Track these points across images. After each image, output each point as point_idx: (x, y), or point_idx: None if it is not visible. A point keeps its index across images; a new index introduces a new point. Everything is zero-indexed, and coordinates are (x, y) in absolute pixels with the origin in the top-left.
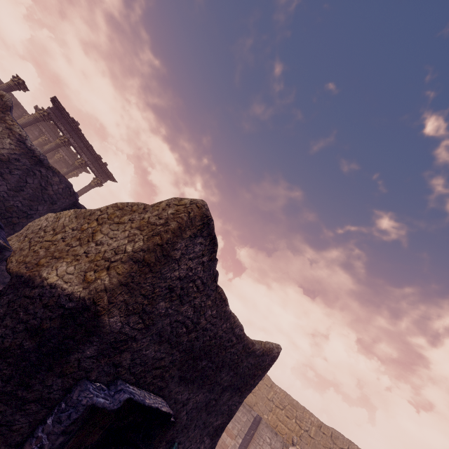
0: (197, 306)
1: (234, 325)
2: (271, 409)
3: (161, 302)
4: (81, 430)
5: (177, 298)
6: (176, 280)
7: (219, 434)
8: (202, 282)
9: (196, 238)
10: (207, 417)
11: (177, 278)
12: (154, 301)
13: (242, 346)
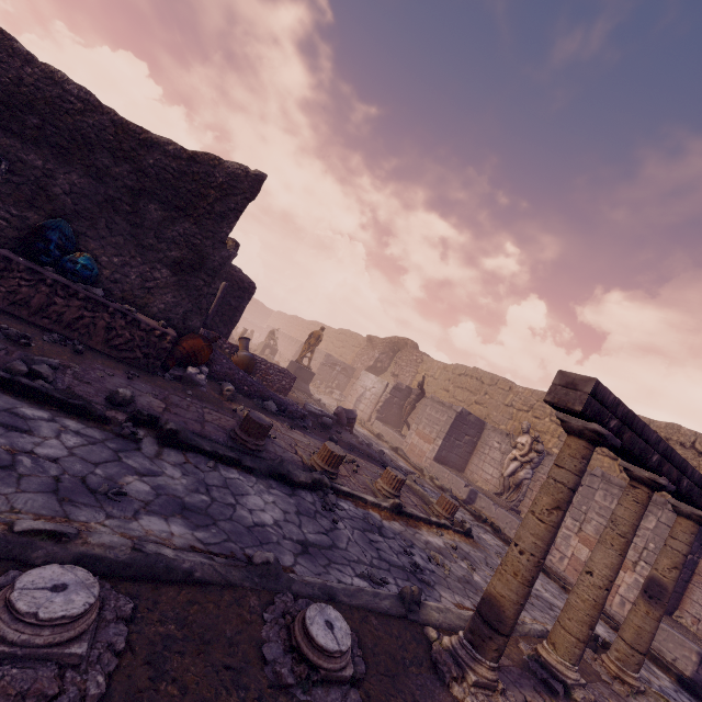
0: None
1: (56, 77)
2: (511, 416)
3: None
4: None
5: None
6: None
7: (189, 273)
8: None
9: None
10: (135, 230)
11: None
12: None
13: (109, 121)
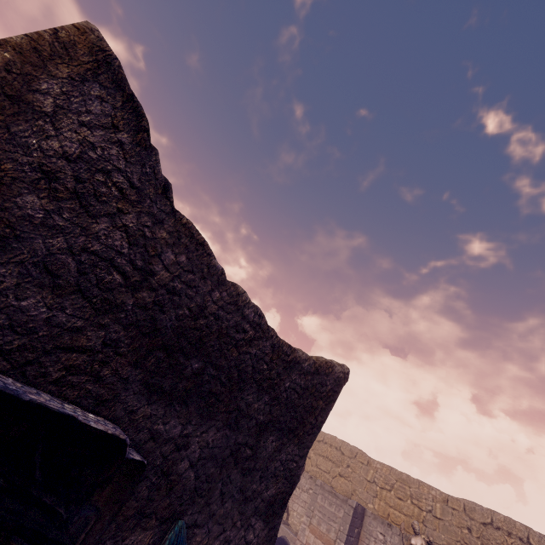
0: (134, 232)
1: (240, 300)
2: (376, 493)
3: (26, 194)
4: None
5: (70, 197)
6: (58, 158)
7: (278, 513)
8: (130, 183)
9: (84, 83)
10: (244, 480)
11: (58, 155)
12: (7, 188)
13: (270, 346)
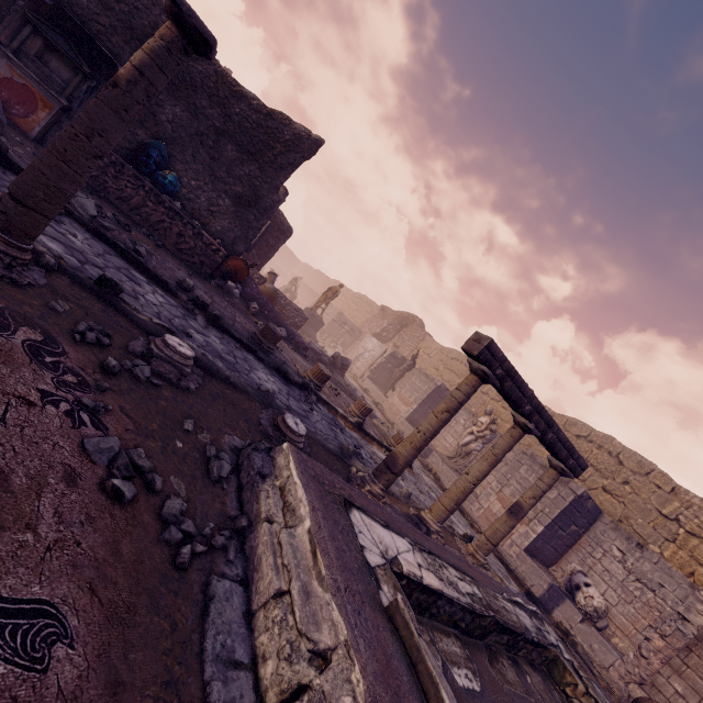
0: None
1: None
2: (484, 402)
3: None
4: (30, 3)
5: None
6: None
7: (245, 207)
8: None
9: None
10: (212, 163)
11: None
12: None
13: (213, 71)
